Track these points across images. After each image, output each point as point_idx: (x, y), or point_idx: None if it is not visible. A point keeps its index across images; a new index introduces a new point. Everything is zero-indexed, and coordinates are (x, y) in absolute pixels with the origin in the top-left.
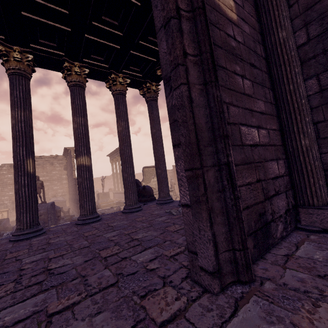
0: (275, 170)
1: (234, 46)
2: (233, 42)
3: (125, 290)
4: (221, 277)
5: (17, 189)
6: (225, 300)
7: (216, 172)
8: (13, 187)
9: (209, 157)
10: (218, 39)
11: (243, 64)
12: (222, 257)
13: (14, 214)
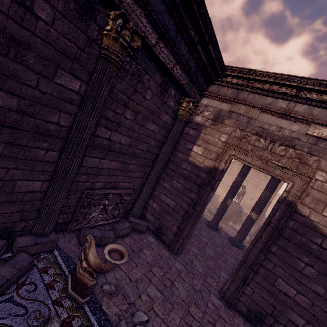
0: (299, 322)
1: (314, 248)
2: (315, 246)
3: (209, 271)
4: (224, 295)
5: (219, 207)
6: (219, 297)
7: (244, 275)
8: (233, 177)
9: (245, 269)
10: (295, 240)
11: (316, 260)
12: (228, 292)
13: (224, 193)
